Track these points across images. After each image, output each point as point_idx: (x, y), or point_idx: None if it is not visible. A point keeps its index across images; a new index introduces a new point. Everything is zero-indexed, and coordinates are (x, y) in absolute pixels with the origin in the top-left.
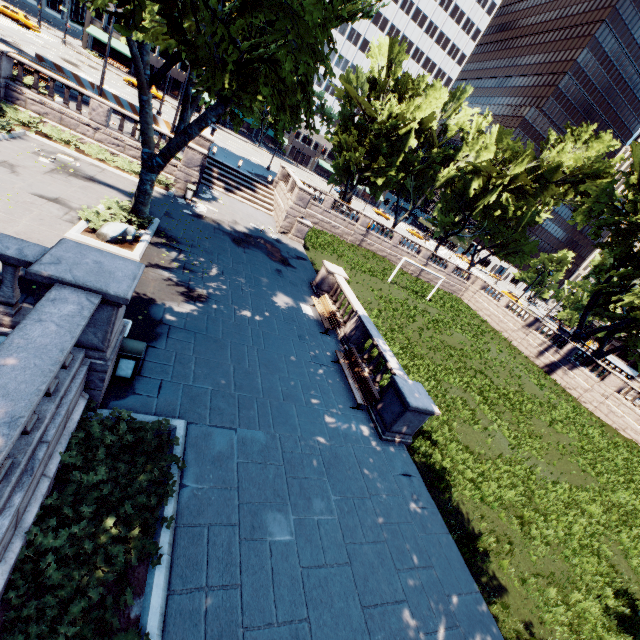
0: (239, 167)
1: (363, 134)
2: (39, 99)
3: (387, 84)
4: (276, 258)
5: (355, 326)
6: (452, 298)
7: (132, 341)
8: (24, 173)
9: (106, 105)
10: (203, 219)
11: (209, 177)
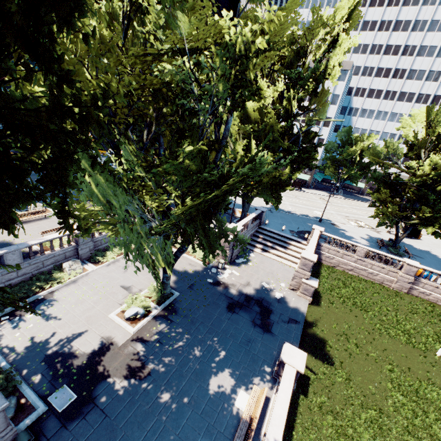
0: (282, 230)
1: (403, 187)
2: None
3: (427, 141)
4: (259, 323)
5: None
6: None
7: (22, 436)
8: (130, 270)
9: None
10: (218, 285)
11: (254, 242)
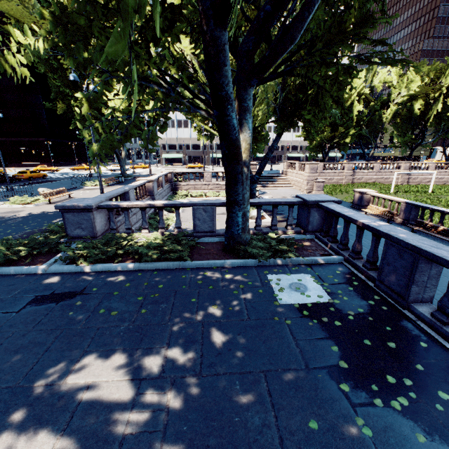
0: (262, 174)
1: None
2: (185, 184)
3: None
4: None
5: (408, 210)
6: (448, 186)
7: None
8: None
9: (210, 172)
10: None
11: None
